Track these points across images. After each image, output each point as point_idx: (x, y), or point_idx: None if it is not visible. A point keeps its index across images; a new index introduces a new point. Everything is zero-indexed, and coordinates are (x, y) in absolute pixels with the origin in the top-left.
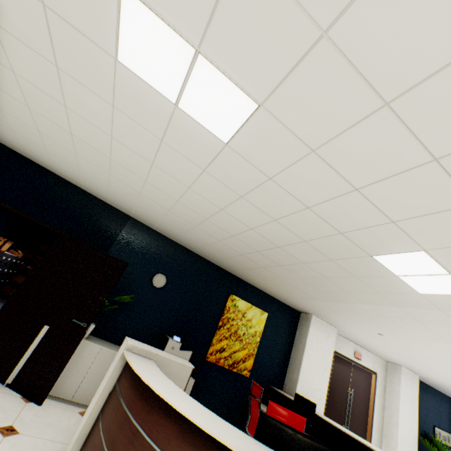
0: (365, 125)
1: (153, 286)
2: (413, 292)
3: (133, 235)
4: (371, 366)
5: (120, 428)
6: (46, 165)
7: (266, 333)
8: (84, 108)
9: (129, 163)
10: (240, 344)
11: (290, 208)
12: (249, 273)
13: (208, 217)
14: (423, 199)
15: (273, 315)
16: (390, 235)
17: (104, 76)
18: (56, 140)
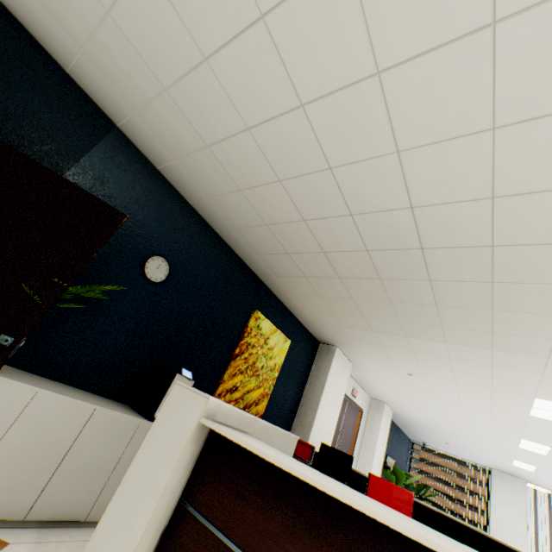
0: None
1: (145, 277)
2: (548, 336)
3: (116, 166)
4: (360, 404)
5: None
6: None
7: (285, 367)
8: None
9: None
10: (256, 382)
11: None
12: (298, 282)
13: (340, 165)
14: None
15: (294, 344)
16: None
17: None
18: None
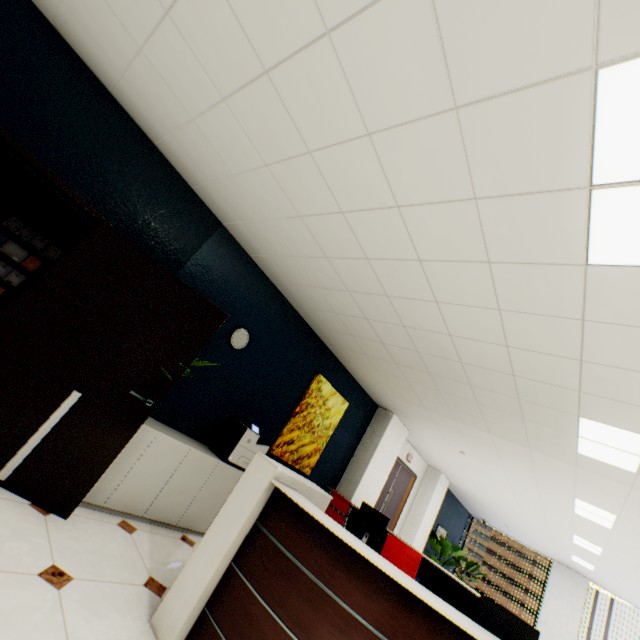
0: None
1: (230, 345)
2: (571, 449)
3: (219, 256)
4: (415, 469)
5: (314, 607)
6: (95, 62)
7: (340, 426)
8: (373, 65)
9: (345, 179)
10: (311, 437)
11: (554, 349)
12: (360, 357)
13: (395, 296)
14: None
15: (352, 406)
16: (639, 416)
17: (519, 65)
18: (198, 52)
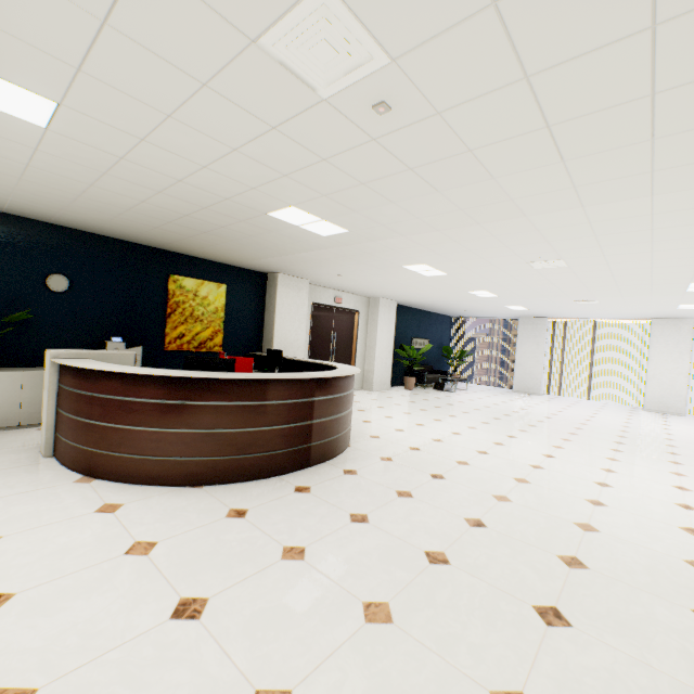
0: (168, 127)
1: (54, 292)
2: (320, 236)
3: None
4: (353, 307)
5: (79, 402)
6: None
7: (231, 306)
8: None
9: None
10: (202, 326)
11: (165, 182)
12: (181, 245)
13: (81, 194)
14: (254, 173)
15: (234, 285)
16: (262, 197)
17: None
18: None
